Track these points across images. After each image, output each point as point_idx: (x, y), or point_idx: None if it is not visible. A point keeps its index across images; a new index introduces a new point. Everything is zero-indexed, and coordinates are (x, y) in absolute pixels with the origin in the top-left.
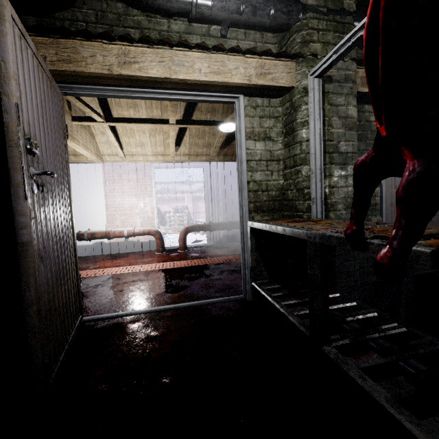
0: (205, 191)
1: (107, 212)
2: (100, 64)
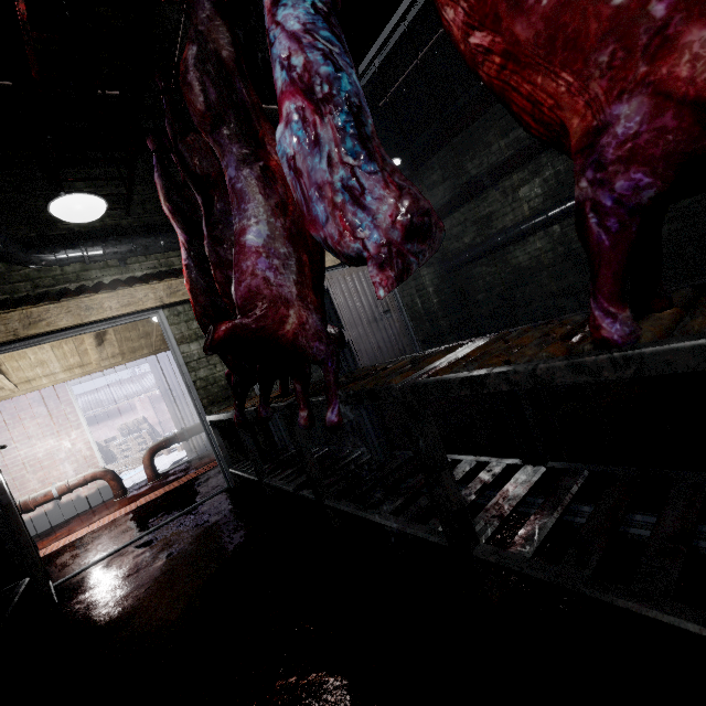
0: (162, 392)
1: (8, 477)
2: (4, 333)
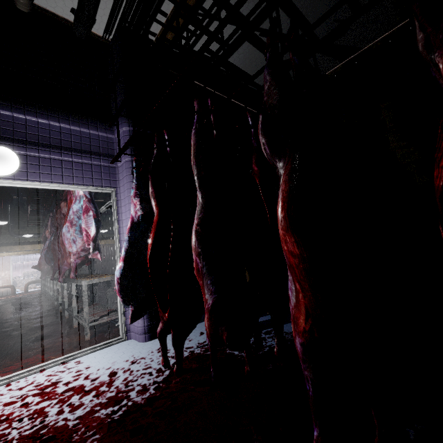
0: None
1: None
2: (5, 250)
